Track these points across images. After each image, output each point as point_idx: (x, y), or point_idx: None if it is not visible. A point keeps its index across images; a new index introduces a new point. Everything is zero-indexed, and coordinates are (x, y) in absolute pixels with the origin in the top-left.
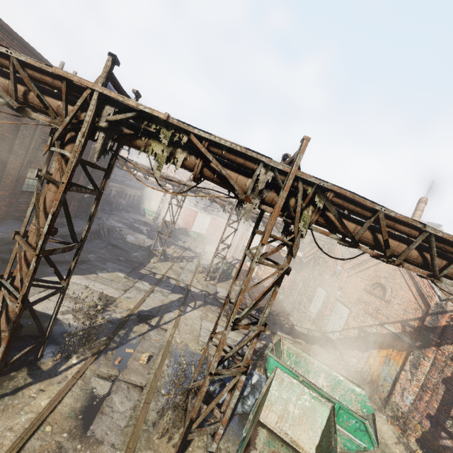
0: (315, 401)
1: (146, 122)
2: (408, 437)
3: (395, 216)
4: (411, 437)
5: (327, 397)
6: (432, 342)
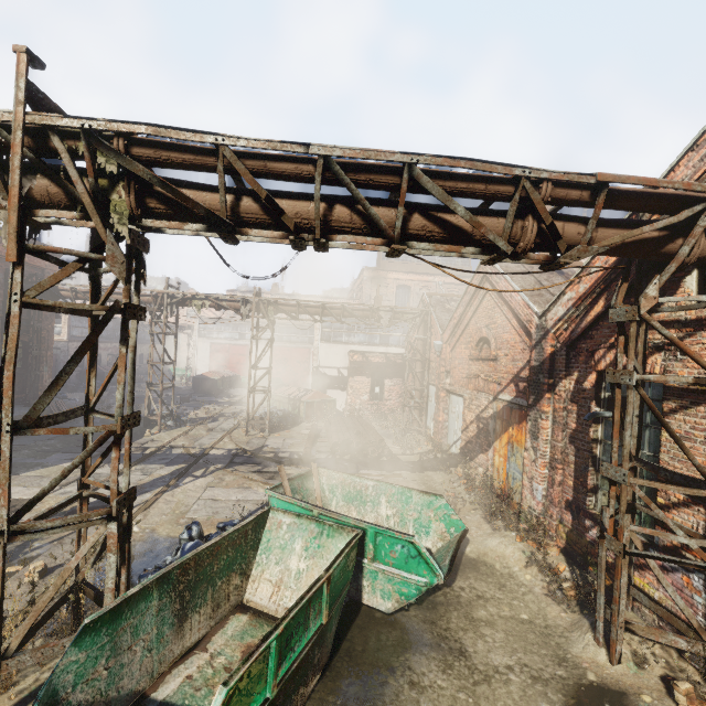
0: (331, 538)
1: None
2: (546, 551)
3: (248, 145)
4: (550, 548)
5: (354, 524)
6: (544, 387)
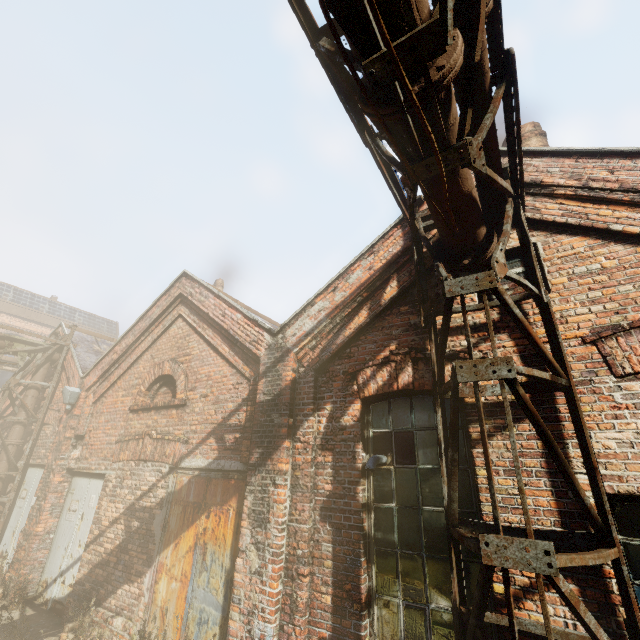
0: None
1: None
2: None
3: None
4: None
5: None
6: (282, 431)
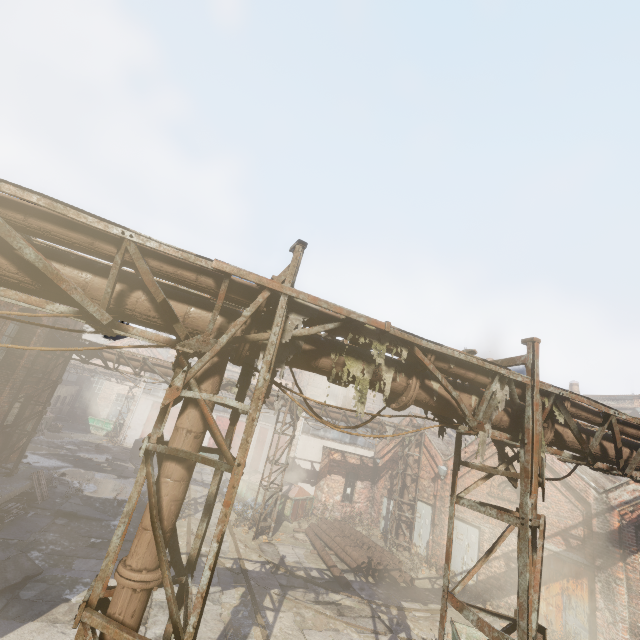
0: None
1: (351, 335)
2: None
3: (626, 418)
4: None
5: None
6: (616, 556)
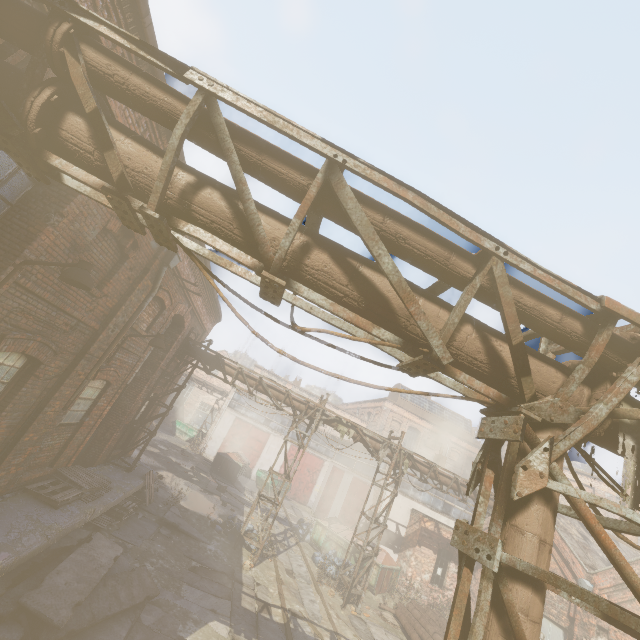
0: None
1: None
2: None
3: None
4: None
5: None
6: None
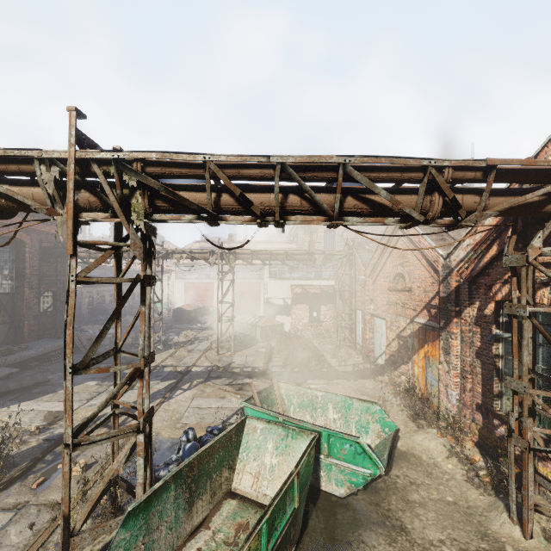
0: (295, 439)
1: None
2: (463, 444)
3: (226, 160)
4: (466, 442)
5: (312, 428)
6: (452, 314)
